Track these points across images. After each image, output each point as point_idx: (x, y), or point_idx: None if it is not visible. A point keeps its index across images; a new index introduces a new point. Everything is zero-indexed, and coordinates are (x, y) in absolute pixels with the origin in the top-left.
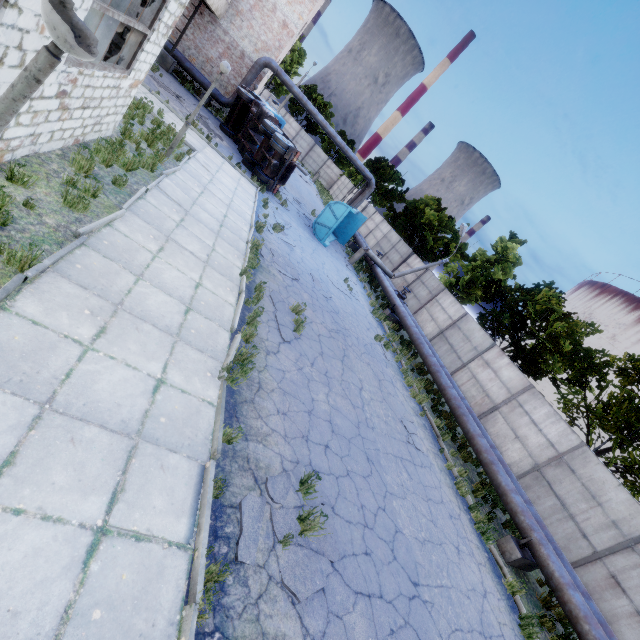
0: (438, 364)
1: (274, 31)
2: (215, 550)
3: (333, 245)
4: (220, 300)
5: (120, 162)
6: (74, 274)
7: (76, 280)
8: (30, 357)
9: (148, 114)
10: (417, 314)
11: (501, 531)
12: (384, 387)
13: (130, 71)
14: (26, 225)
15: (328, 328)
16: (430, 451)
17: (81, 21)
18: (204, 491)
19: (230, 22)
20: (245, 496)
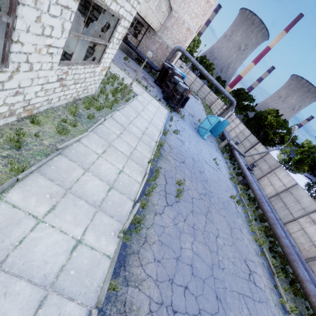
0: (274, 218)
1: (183, 33)
2: None
3: (209, 138)
4: (132, 180)
5: (94, 106)
6: (48, 172)
7: (48, 176)
8: (2, 230)
9: (117, 80)
10: (260, 180)
11: None
12: (234, 233)
13: (100, 63)
14: (32, 146)
15: (199, 192)
16: (267, 287)
17: None
18: None
19: (162, 33)
20: None
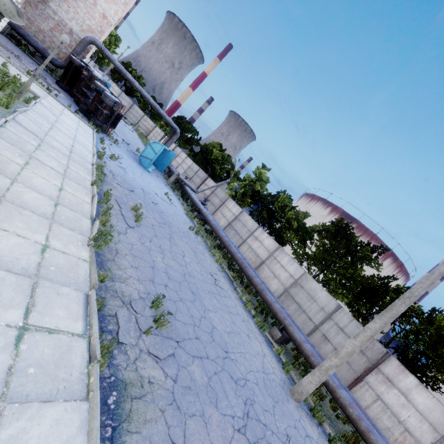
0: (229, 241)
1: (96, 19)
2: (103, 338)
3: (154, 172)
4: (79, 200)
5: None
6: None
7: None
8: None
9: None
10: (214, 214)
11: (271, 327)
12: (198, 256)
13: None
14: None
15: (158, 221)
16: (229, 289)
17: (13, 2)
18: (90, 307)
19: (58, 6)
20: (118, 309)
